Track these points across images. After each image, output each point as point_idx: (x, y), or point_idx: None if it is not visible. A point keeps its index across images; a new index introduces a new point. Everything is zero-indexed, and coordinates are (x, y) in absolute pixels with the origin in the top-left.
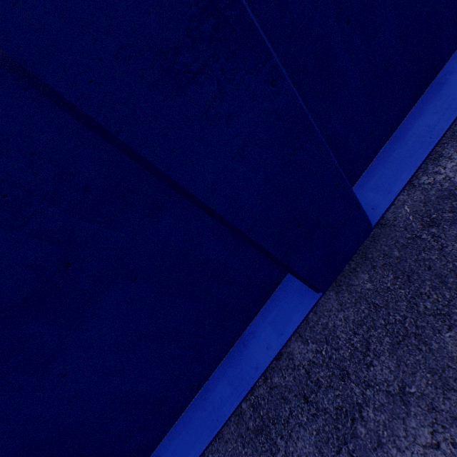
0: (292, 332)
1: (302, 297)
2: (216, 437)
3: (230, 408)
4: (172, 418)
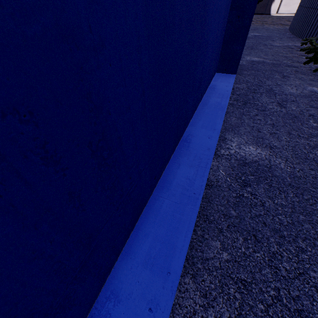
0: (233, 82)
1: (229, 76)
2: (225, 113)
3: (225, 102)
4: (194, 110)
